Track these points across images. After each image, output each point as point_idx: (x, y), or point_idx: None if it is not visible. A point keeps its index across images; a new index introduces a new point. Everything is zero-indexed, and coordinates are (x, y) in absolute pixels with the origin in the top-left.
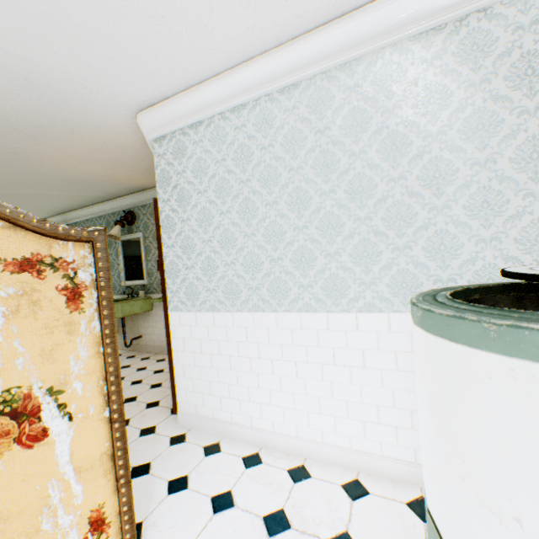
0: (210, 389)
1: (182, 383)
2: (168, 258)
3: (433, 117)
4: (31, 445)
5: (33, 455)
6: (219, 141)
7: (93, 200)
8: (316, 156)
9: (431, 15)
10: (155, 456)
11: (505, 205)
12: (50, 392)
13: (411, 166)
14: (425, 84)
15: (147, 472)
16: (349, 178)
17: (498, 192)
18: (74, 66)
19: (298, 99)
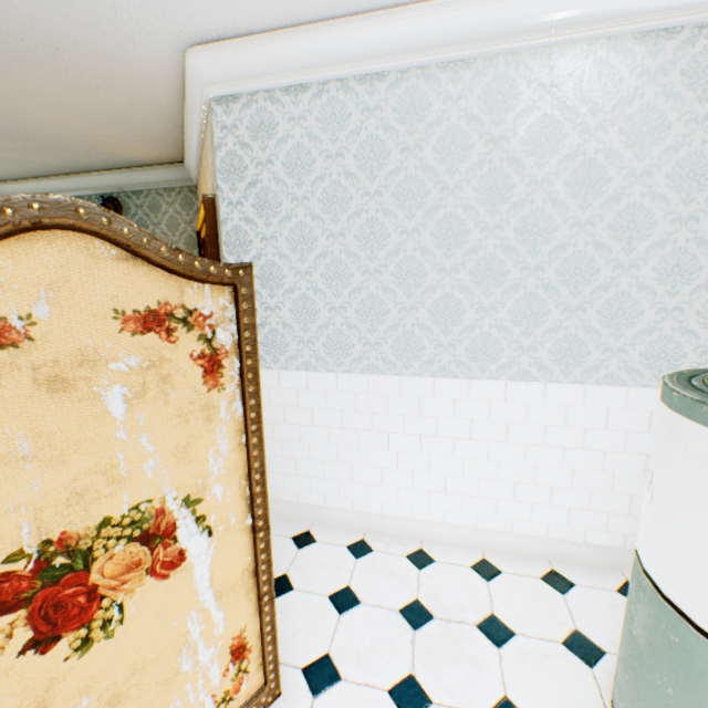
0: (296, 468)
1: None
2: None
3: (641, 151)
4: (166, 575)
5: (169, 586)
6: (334, 125)
7: (42, 170)
8: (483, 175)
9: (671, 10)
10: None
11: (696, 272)
12: (187, 503)
13: (603, 210)
14: (641, 105)
15: None
16: (523, 212)
17: (692, 257)
18: None
19: (468, 86)
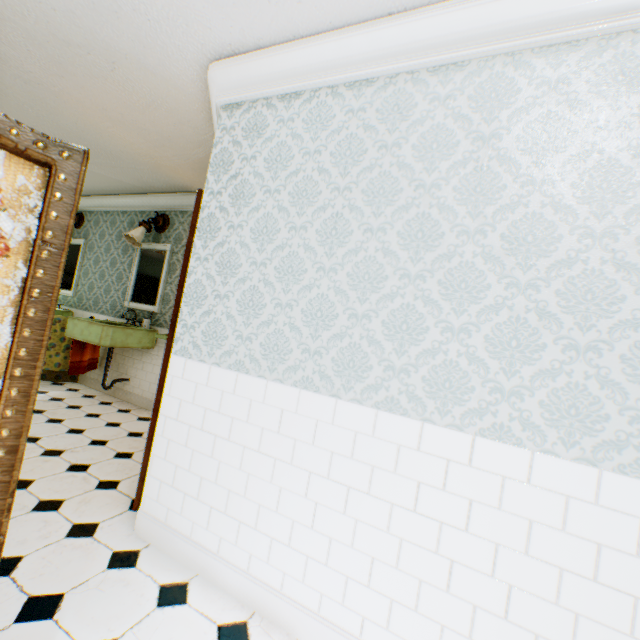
0: (199, 490)
1: (158, 468)
2: (193, 276)
3: None
4: None
5: None
6: (318, 125)
7: (122, 187)
8: (466, 173)
9: None
10: (76, 582)
11: None
12: None
13: (630, 219)
14: None
15: (50, 614)
16: (514, 217)
17: None
18: None
19: (458, 86)
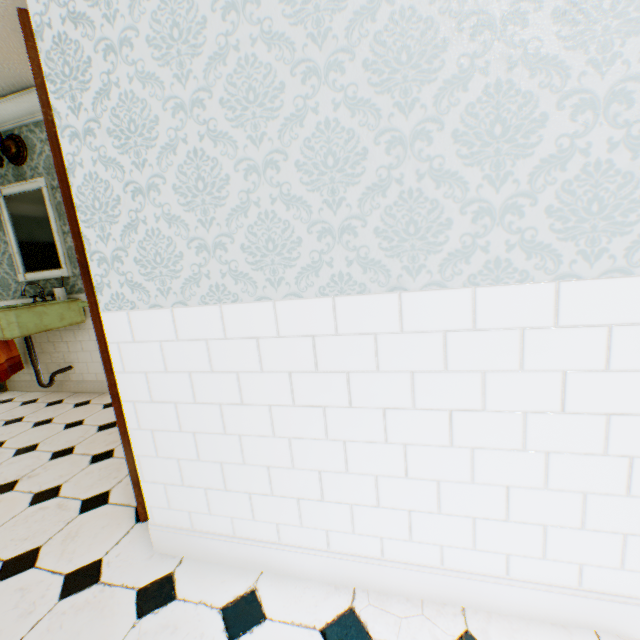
0: (224, 479)
1: (153, 470)
2: (78, 171)
3: None
4: None
5: None
6: None
7: None
8: None
9: None
10: None
11: None
12: None
13: None
14: None
15: None
16: None
17: None
18: None
19: None
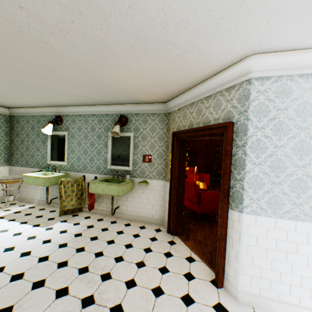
0: (280, 278)
1: (247, 270)
2: (251, 172)
3: None
4: None
5: None
6: None
7: (96, 102)
8: None
9: None
10: None
11: None
12: None
13: None
14: None
15: None
16: None
17: None
18: (301, 1)
19: None
